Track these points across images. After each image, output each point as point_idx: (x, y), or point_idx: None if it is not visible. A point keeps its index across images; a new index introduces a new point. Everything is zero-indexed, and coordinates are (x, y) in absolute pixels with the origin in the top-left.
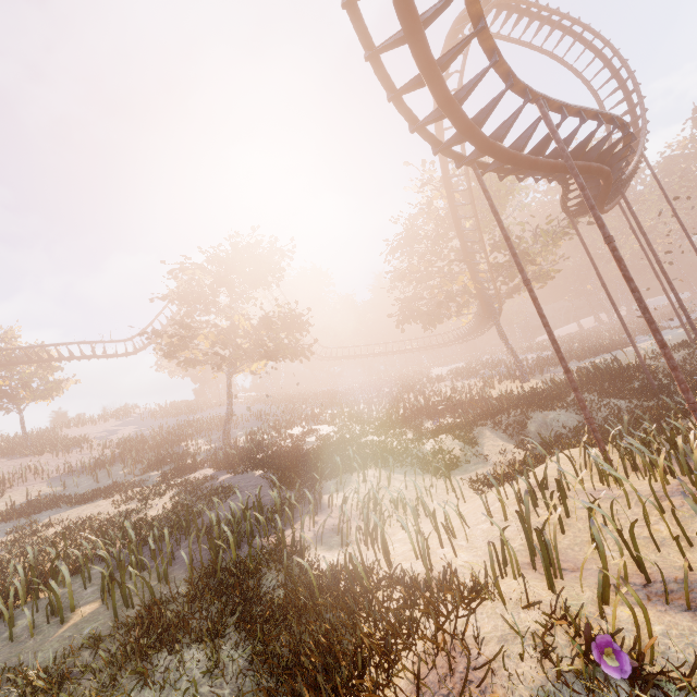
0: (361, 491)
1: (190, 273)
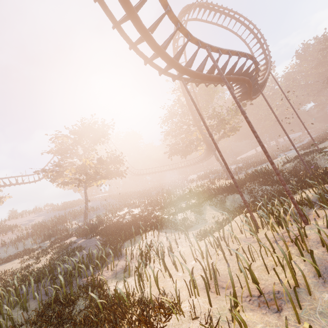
0: (144, 244)
1: (61, 139)
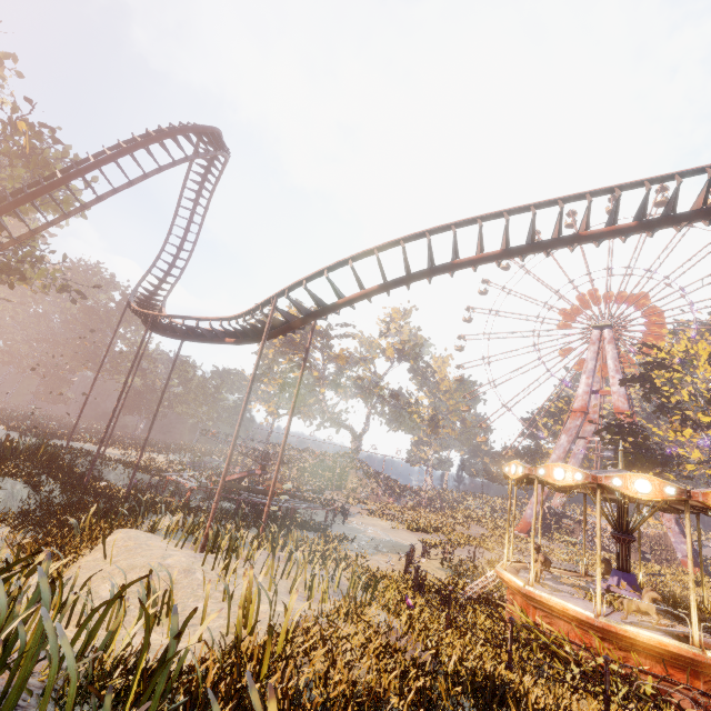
0: None
1: None
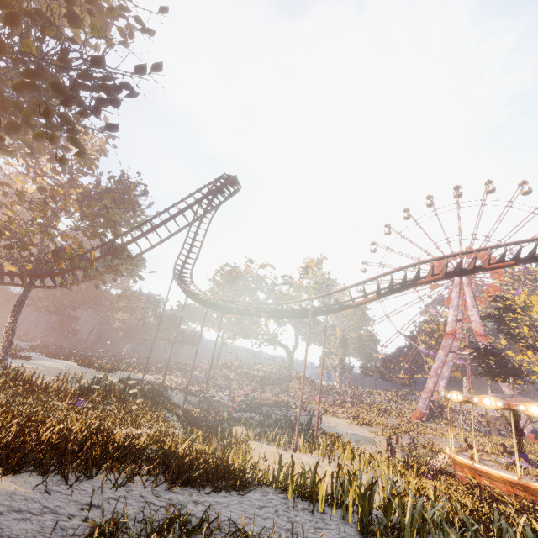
0: None
1: None
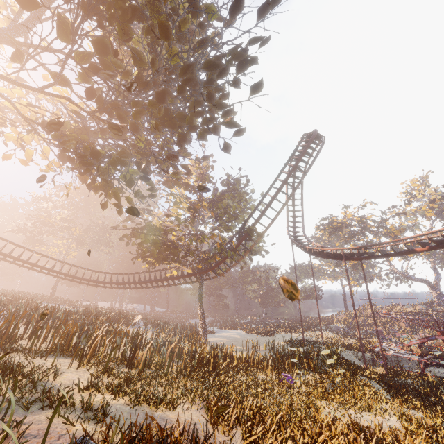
0: None
1: None
